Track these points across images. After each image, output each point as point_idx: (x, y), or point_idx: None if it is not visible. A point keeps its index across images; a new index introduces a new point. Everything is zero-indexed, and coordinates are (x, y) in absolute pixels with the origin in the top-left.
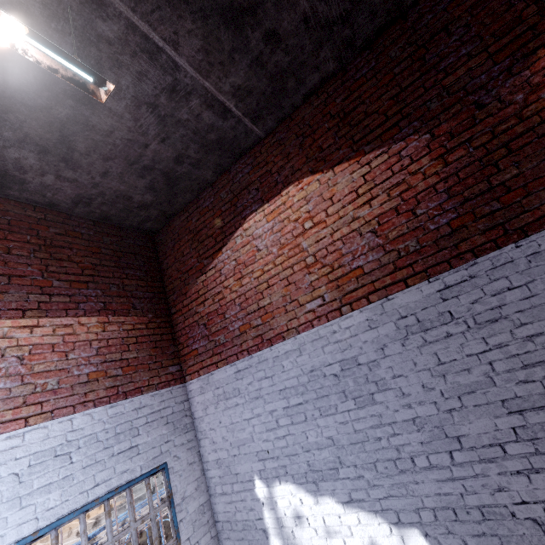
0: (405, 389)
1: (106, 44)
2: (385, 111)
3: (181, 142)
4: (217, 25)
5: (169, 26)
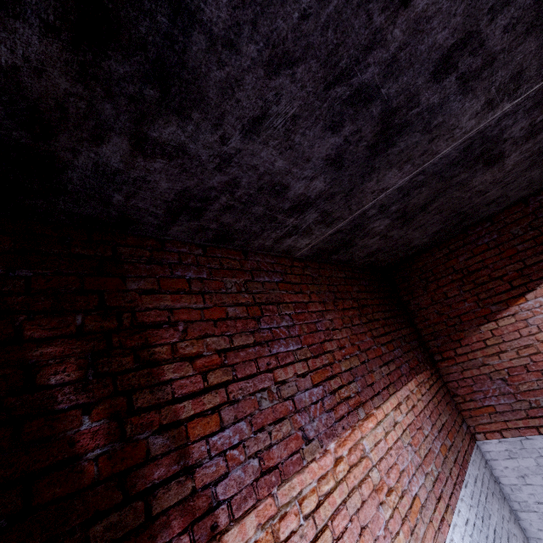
0: None
1: None
2: None
3: (517, 183)
4: None
5: None
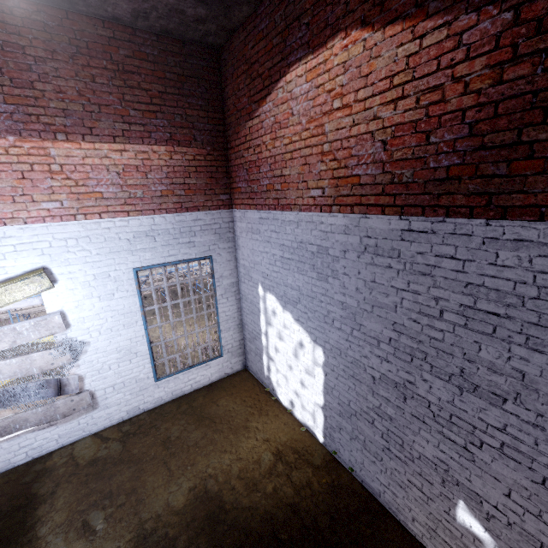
0: (346, 284)
1: None
2: None
3: None
4: None
5: None
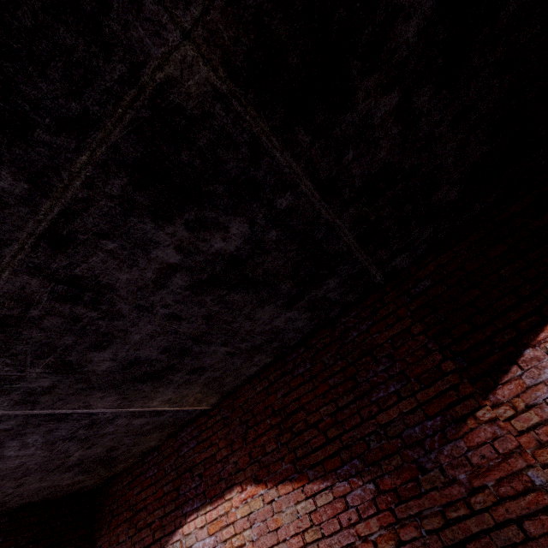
0: None
1: (3, 431)
2: (325, 428)
3: (112, 440)
4: (132, 384)
5: (76, 402)
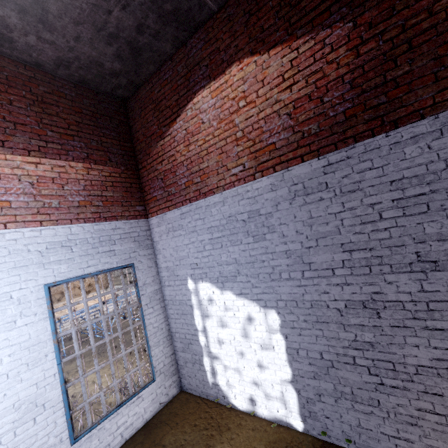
0: (285, 233)
1: None
2: None
3: (140, 11)
4: None
5: None
